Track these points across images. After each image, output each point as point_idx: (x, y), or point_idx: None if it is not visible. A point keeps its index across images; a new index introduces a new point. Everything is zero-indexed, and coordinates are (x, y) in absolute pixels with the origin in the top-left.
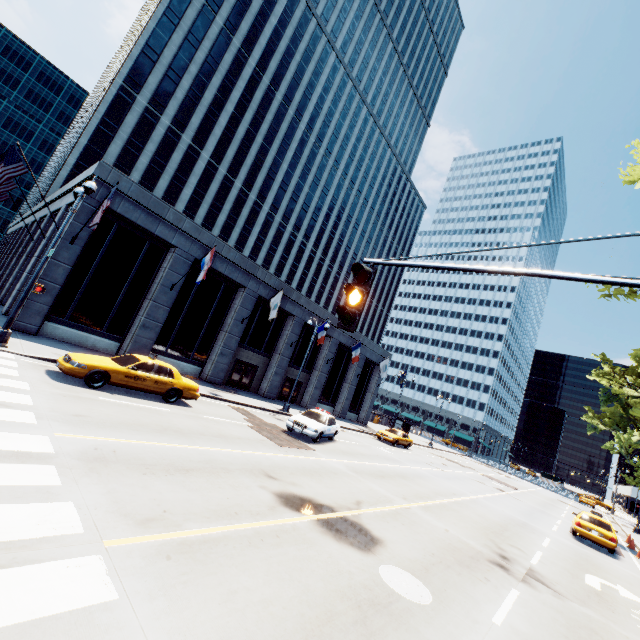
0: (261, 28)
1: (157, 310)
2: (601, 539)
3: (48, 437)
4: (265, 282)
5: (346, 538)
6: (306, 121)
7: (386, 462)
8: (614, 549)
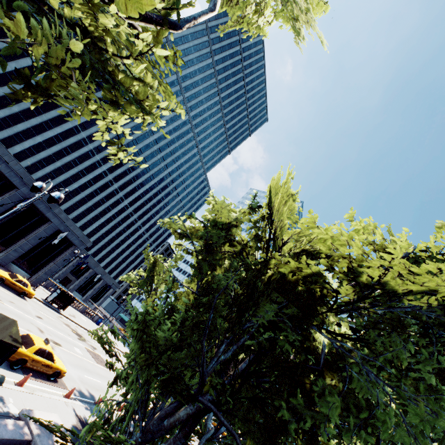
0: None
1: None
2: None
3: None
4: None
5: None
6: None
7: None
8: (13, 362)
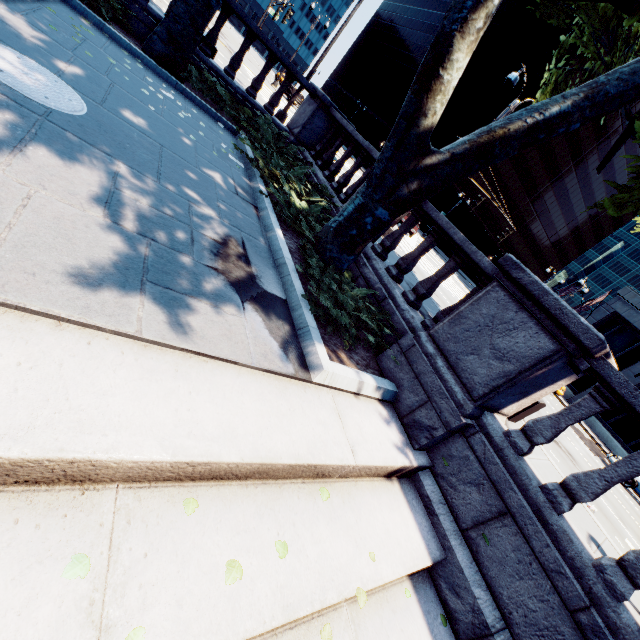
0: None
1: None
2: None
3: None
4: None
5: None
6: None
7: None
8: None
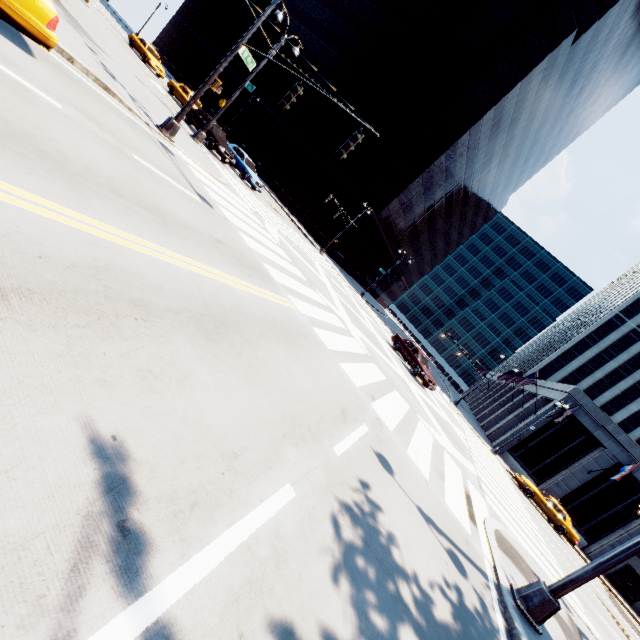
0: None
1: (570, 479)
2: None
3: (518, 496)
4: None
5: (625, 635)
6: None
7: None
8: None
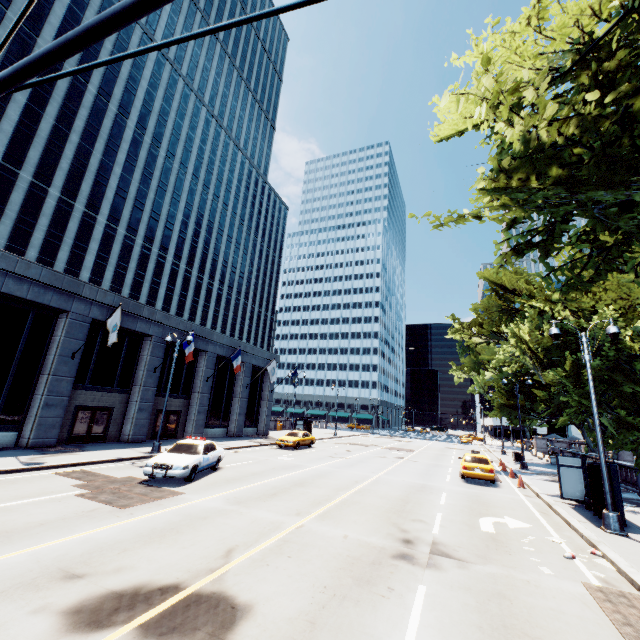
0: (48, 4)
1: None
2: (483, 474)
3: None
4: (98, 301)
5: (185, 639)
6: (135, 119)
7: (283, 473)
8: (494, 479)
